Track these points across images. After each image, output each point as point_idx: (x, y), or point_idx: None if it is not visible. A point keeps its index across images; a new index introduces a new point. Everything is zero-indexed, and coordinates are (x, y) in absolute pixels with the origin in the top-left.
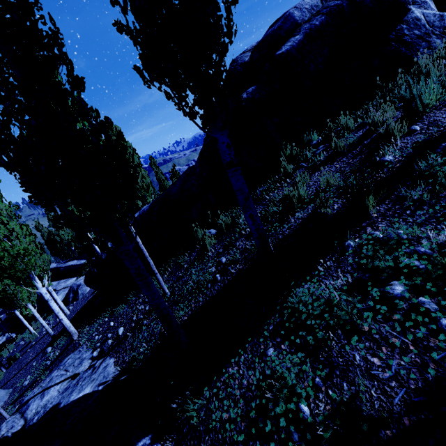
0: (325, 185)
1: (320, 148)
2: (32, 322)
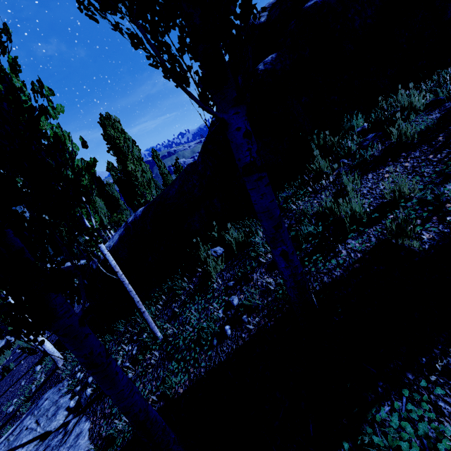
0: (397, 197)
1: (371, 137)
2: None
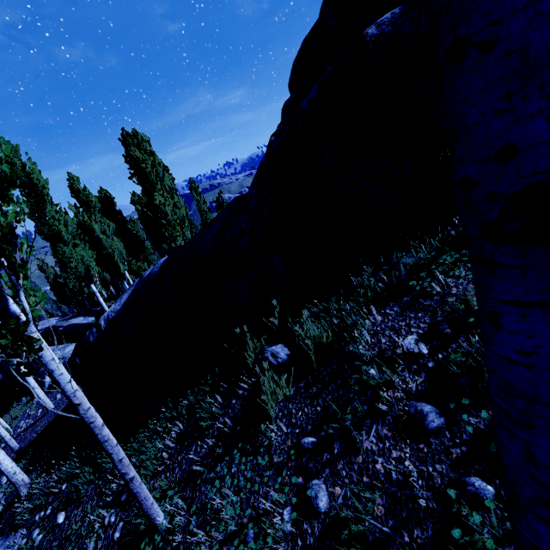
0: None
1: None
2: (14, 404)
